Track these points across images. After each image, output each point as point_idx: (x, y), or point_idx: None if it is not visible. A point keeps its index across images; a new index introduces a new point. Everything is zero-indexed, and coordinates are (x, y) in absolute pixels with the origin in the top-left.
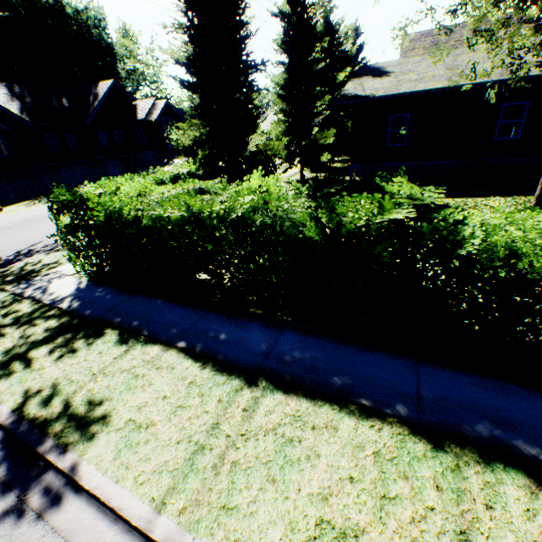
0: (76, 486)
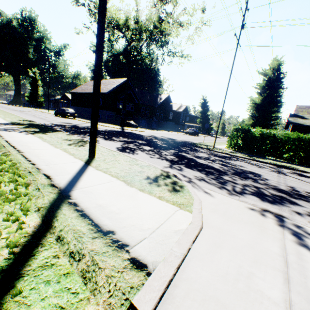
0: (304, 172)
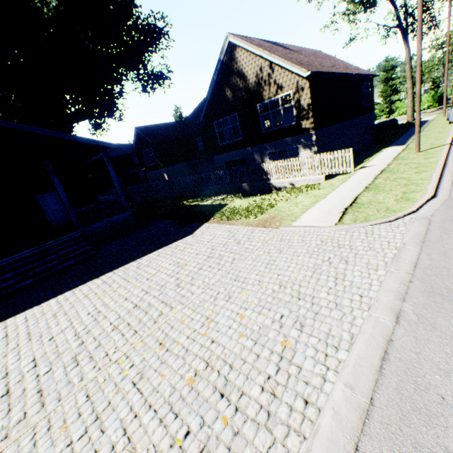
0: None
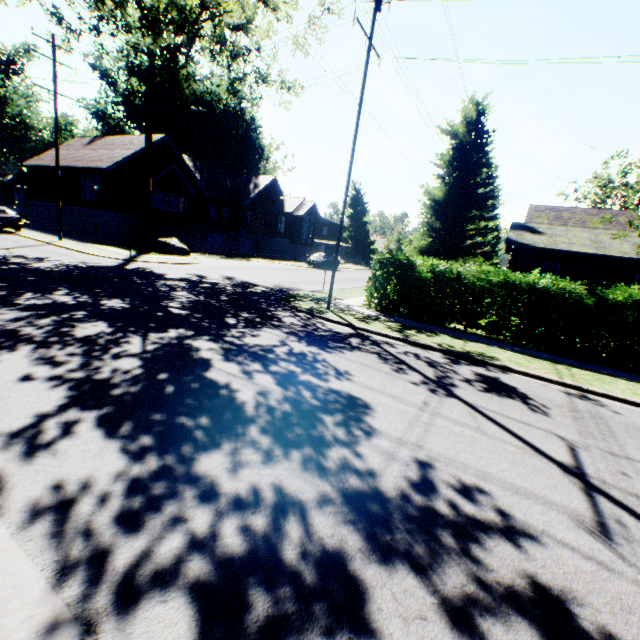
0: (508, 371)
